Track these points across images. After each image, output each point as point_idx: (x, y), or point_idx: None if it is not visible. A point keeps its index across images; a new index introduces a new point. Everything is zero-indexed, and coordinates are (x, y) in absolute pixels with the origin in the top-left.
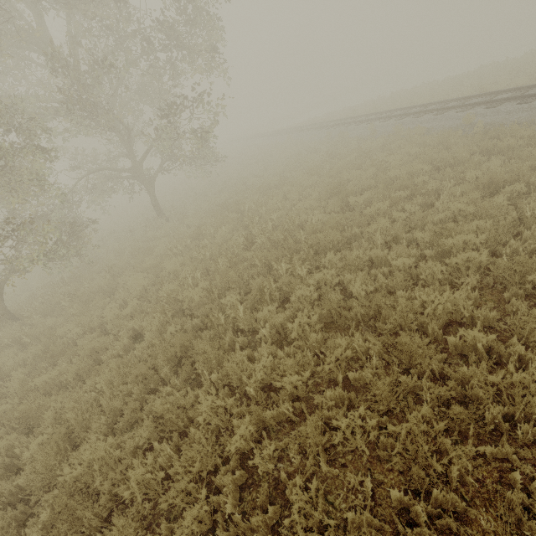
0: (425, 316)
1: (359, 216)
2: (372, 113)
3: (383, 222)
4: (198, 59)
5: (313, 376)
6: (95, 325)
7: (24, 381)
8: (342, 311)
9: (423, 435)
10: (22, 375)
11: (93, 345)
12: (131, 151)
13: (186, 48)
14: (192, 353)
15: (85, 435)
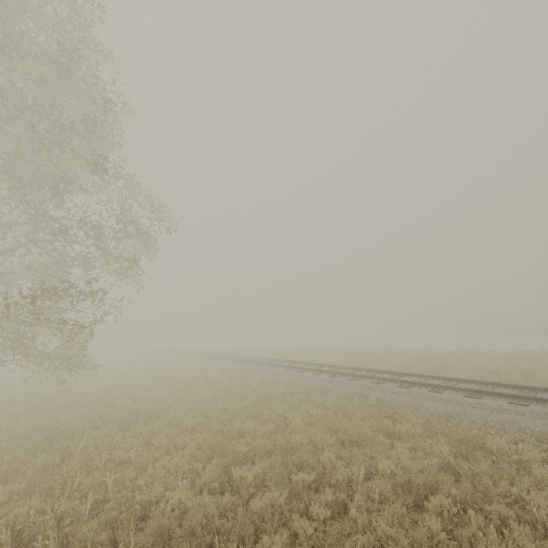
0: None
1: (243, 512)
2: (275, 359)
3: (278, 545)
4: (115, 263)
5: None
6: None
7: None
8: None
9: None
10: None
11: None
12: None
13: (104, 249)
14: None
15: None
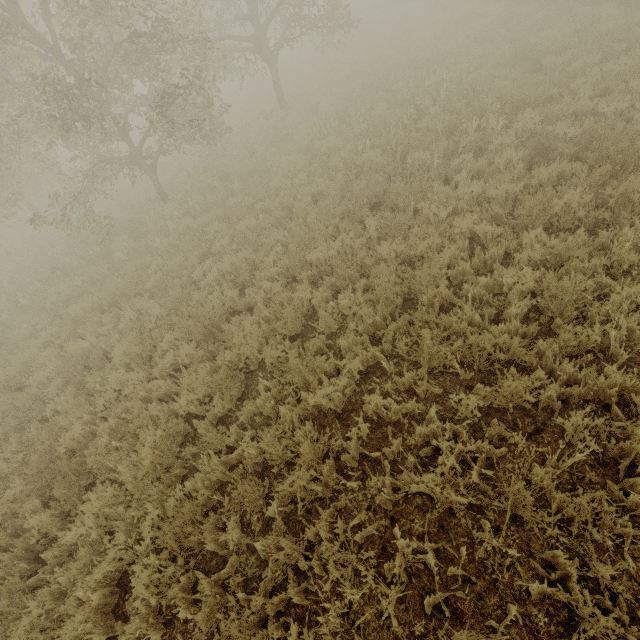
0: (637, 144)
1: (558, 76)
2: None
3: (594, 73)
4: None
5: (515, 201)
6: (264, 195)
7: (220, 233)
8: (546, 150)
9: (632, 200)
10: (221, 225)
11: (281, 201)
12: (256, 8)
13: None
14: (388, 198)
15: (313, 247)
